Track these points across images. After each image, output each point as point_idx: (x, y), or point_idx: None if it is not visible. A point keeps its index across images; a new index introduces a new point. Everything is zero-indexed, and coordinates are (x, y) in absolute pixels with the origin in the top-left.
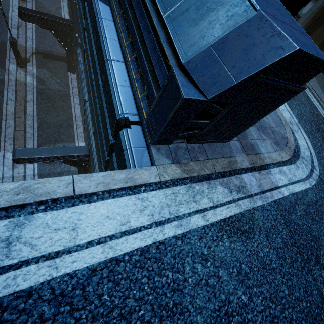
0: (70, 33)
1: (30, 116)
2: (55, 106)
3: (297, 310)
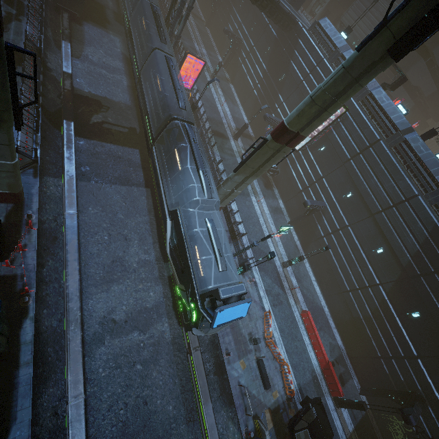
0: (220, 4)
1: (198, 36)
2: (205, 37)
3: (306, 25)
